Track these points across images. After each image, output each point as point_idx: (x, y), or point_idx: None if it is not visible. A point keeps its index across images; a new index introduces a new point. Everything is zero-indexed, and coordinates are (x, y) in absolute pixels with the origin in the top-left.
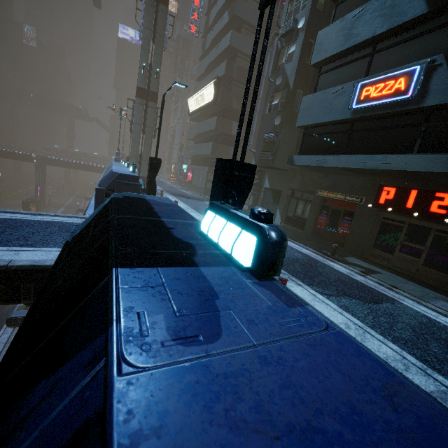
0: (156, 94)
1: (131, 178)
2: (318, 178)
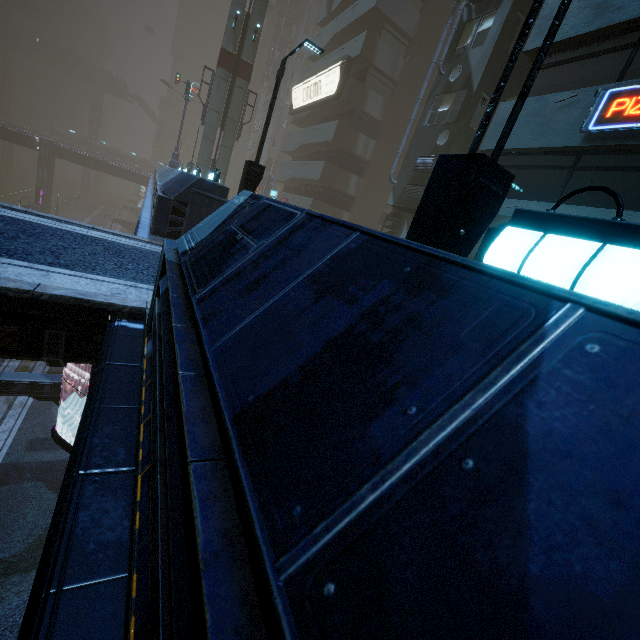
0: (250, 66)
1: (216, 189)
2: None
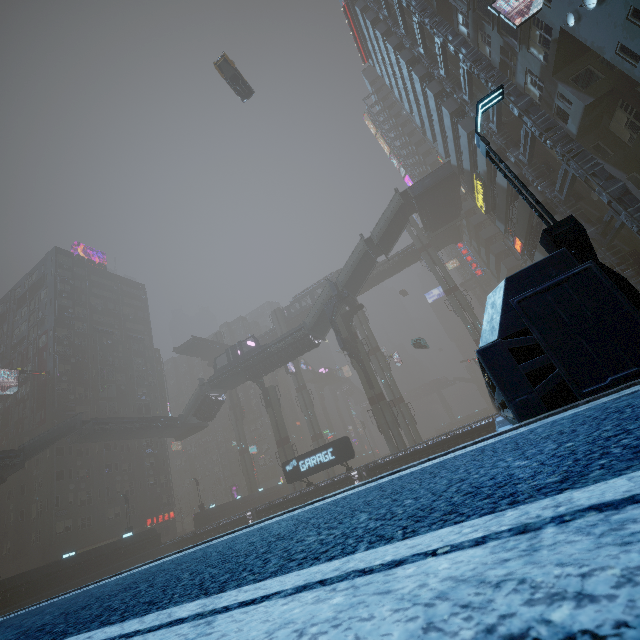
0: None
1: None
2: None
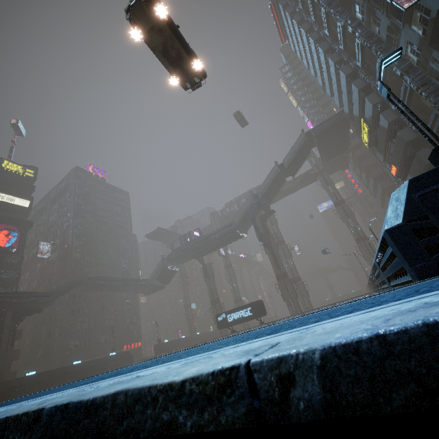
0: (365, 236)
1: None
2: None
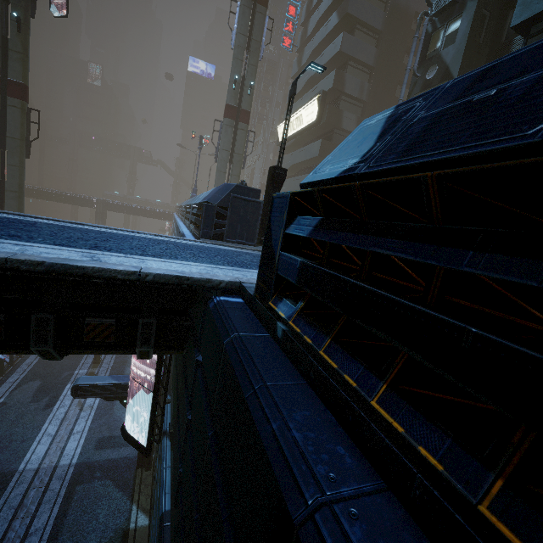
0: (248, 113)
1: (250, 192)
2: None
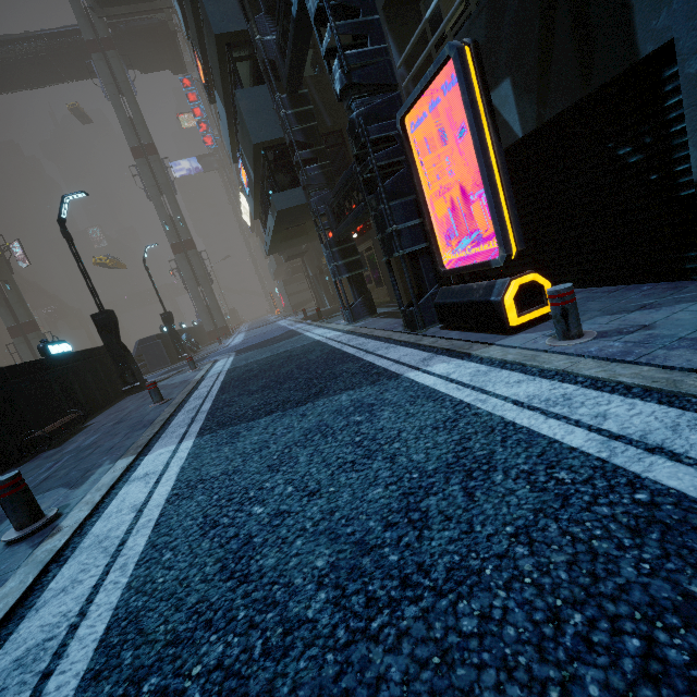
0: (190, 240)
1: (149, 339)
2: (318, 246)
